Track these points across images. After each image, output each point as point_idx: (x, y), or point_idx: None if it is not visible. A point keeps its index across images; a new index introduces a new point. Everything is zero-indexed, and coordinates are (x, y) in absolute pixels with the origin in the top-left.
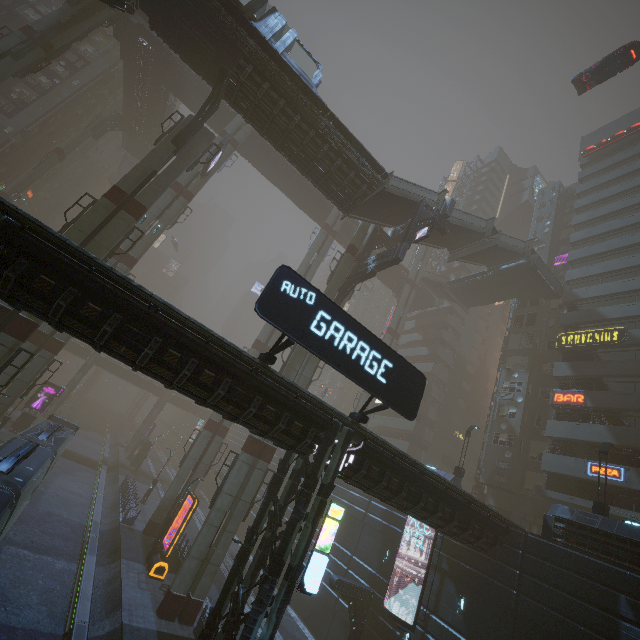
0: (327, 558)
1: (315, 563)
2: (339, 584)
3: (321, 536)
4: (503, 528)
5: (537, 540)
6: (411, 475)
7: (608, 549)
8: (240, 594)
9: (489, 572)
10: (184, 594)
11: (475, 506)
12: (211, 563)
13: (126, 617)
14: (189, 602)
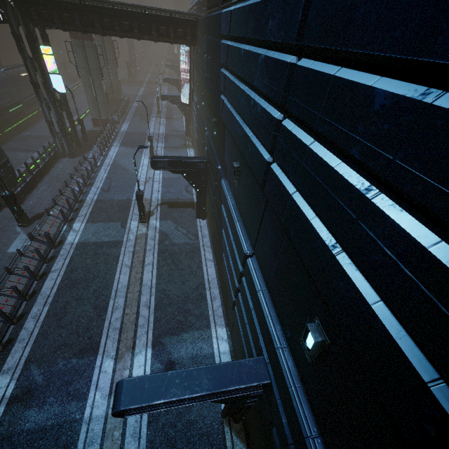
0: (60, 76)
1: (55, 80)
2: (164, 97)
3: (48, 66)
4: (188, 21)
5: (200, 20)
6: (72, 6)
7: (212, 2)
8: (46, 101)
9: (196, 59)
10: (97, 118)
11: (151, 11)
12: (99, 103)
13: (77, 128)
14: (101, 120)
